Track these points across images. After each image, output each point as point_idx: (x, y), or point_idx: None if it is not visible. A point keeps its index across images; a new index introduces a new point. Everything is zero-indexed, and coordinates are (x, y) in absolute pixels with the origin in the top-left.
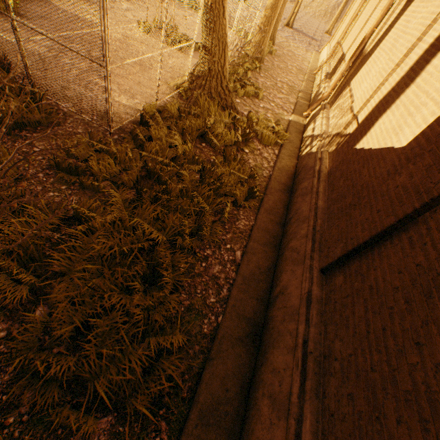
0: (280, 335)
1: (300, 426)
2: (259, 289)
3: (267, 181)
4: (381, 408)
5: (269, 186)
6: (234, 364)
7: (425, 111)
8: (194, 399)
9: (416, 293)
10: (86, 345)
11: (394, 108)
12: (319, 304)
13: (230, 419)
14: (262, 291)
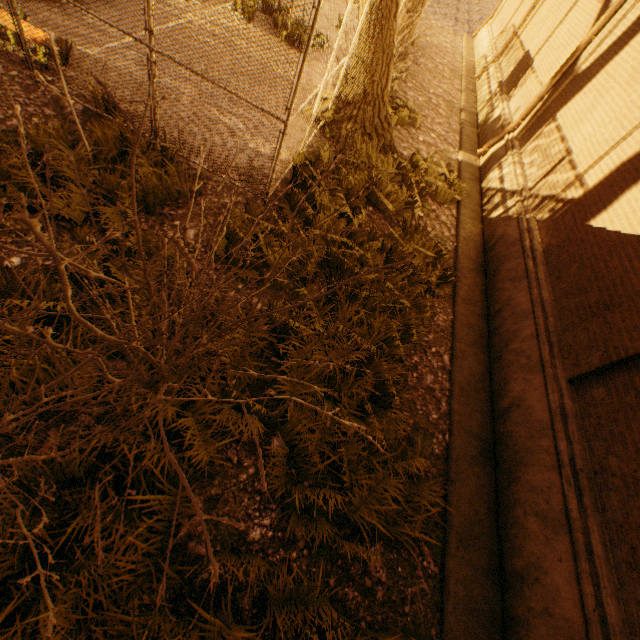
0: (530, 453)
1: (587, 538)
2: (479, 400)
3: (454, 258)
4: None
5: (458, 265)
6: (476, 485)
7: None
8: (448, 523)
9: None
10: (345, 476)
11: None
12: (575, 418)
13: (486, 539)
14: (483, 403)
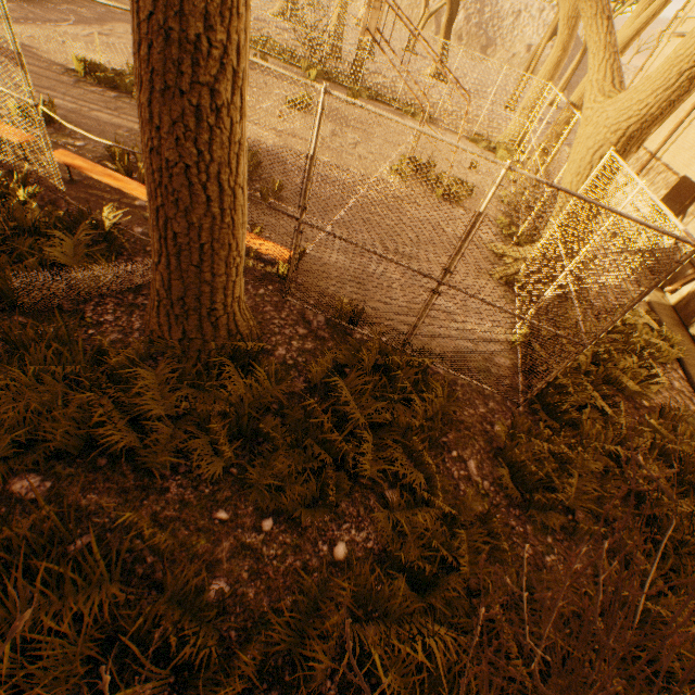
0: None
1: None
2: None
3: None
4: None
5: None
6: None
7: None
8: None
9: None
10: None
11: None
12: None
13: None
14: None
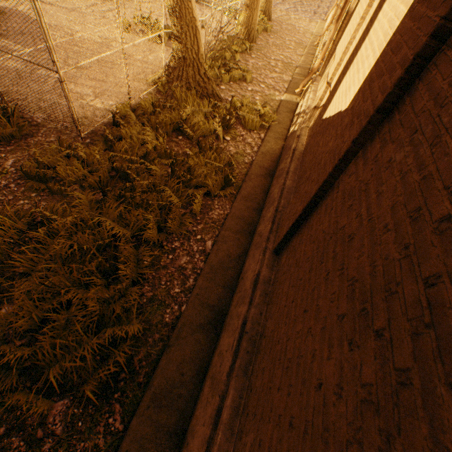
0: (231, 319)
1: (224, 402)
2: (227, 276)
3: (249, 168)
4: (274, 378)
5: (249, 172)
6: (193, 350)
7: (366, 64)
8: (149, 383)
9: (316, 260)
10: (42, 336)
11: (351, 67)
12: (265, 285)
13: (183, 401)
14: (230, 279)
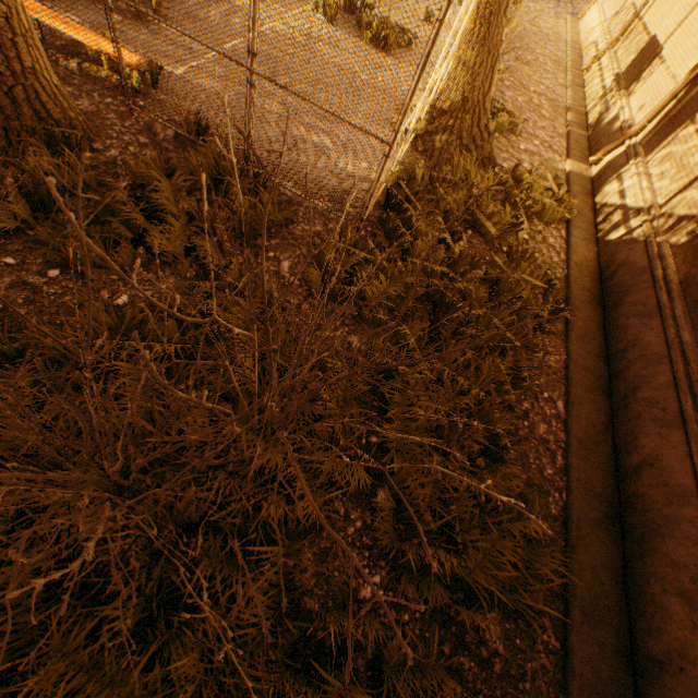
0: (669, 522)
1: None
2: (601, 455)
3: (564, 287)
4: None
5: (571, 296)
6: (600, 553)
7: None
8: (570, 594)
9: None
10: (458, 536)
11: None
12: None
13: (614, 615)
14: (606, 458)
